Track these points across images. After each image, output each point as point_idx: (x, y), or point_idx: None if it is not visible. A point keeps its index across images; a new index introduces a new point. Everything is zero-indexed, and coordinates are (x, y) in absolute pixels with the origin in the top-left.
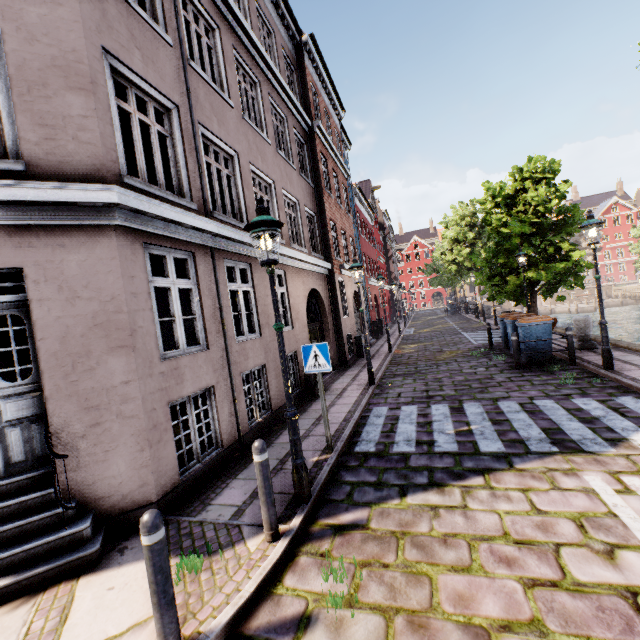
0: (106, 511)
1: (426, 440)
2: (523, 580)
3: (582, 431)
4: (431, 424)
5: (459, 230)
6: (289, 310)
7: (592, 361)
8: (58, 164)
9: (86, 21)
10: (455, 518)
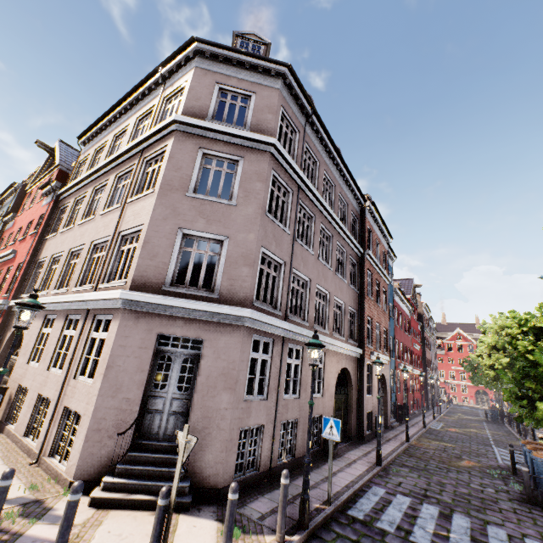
0: (195, 482)
1: (406, 528)
2: None
3: None
4: (416, 518)
5: (497, 338)
6: (322, 381)
7: None
8: (231, 296)
9: (258, 237)
10: None
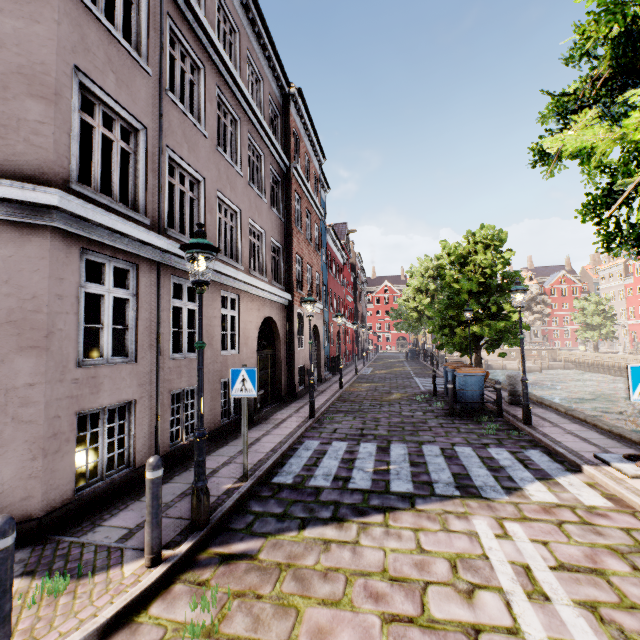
0: None
1: (344, 476)
2: (384, 615)
3: (486, 478)
4: (354, 461)
5: (422, 280)
6: (238, 334)
7: (516, 415)
8: (3, 161)
9: (62, 40)
10: (343, 553)
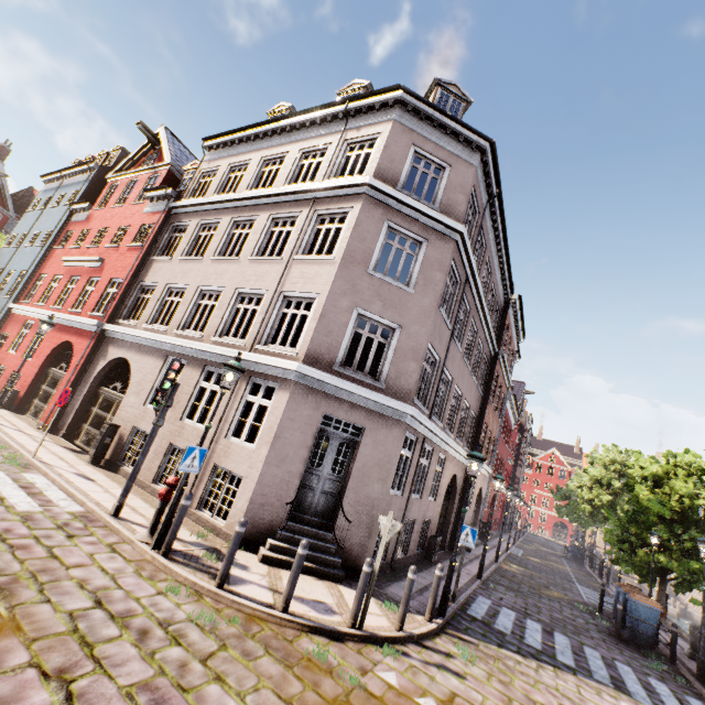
0: (342, 559)
1: (519, 633)
2: (559, 702)
3: (639, 690)
4: (524, 628)
5: (605, 473)
6: (437, 485)
7: (692, 669)
8: (395, 389)
9: (429, 333)
10: (530, 670)
